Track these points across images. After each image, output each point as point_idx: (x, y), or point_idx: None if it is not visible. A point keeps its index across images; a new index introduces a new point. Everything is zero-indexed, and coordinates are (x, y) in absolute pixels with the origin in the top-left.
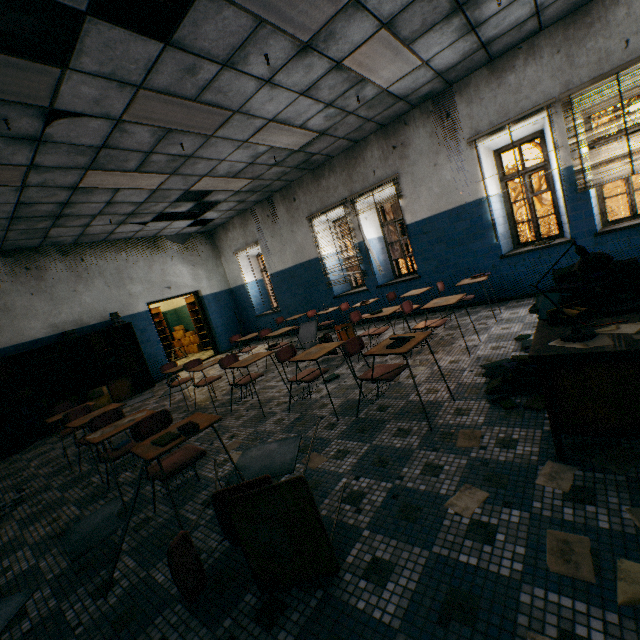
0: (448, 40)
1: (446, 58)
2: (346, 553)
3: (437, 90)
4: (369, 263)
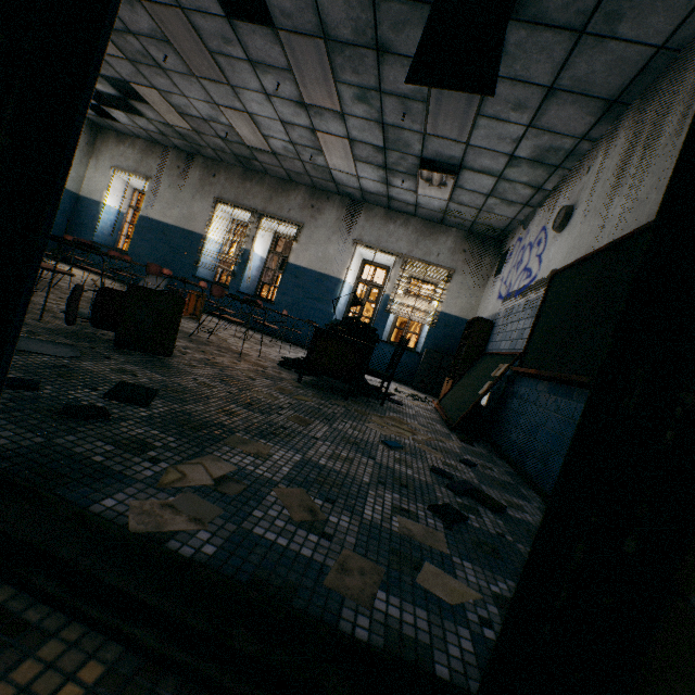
0: (374, 177)
1: (369, 185)
2: (174, 358)
3: (356, 197)
4: (244, 269)
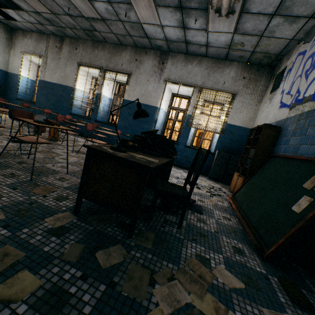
0: (173, 23)
1: (171, 33)
2: None
3: (164, 48)
4: (97, 106)
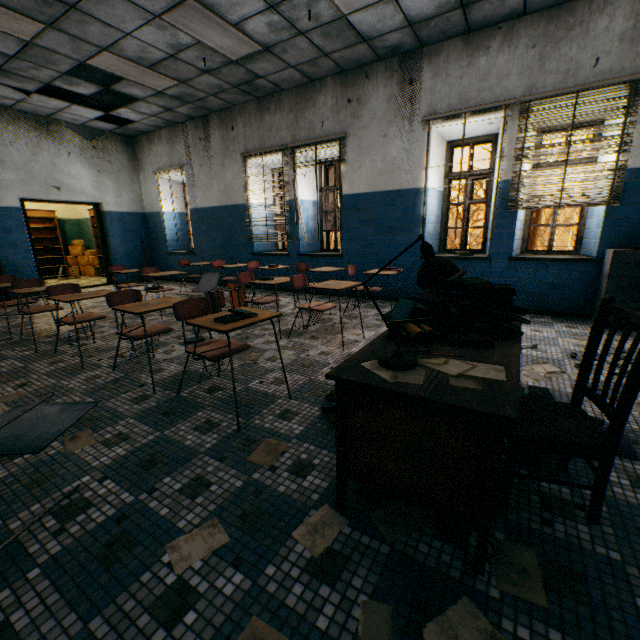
0: None
1: (419, 2)
2: None
3: (407, 46)
4: (295, 226)
